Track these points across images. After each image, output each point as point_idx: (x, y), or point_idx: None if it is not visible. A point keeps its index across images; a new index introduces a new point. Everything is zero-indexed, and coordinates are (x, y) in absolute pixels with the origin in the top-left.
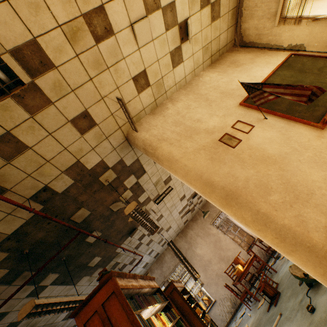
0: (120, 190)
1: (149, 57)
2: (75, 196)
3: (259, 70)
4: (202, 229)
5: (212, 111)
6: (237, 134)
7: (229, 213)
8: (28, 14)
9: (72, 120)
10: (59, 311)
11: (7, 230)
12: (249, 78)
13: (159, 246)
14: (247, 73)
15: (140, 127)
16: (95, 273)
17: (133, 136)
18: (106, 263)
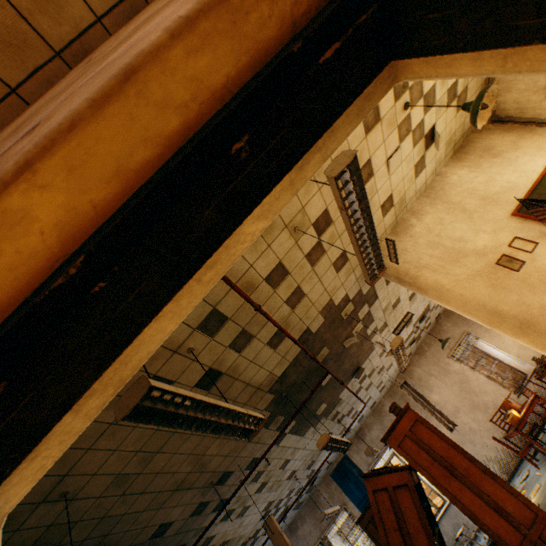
0: (353, 323)
1: (396, 179)
2: (321, 335)
3: (529, 161)
4: (435, 365)
5: (475, 225)
6: (517, 254)
7: (525, 341)
8: (327, 192)
9: (333, 262)
10: (333, 450)
11: (278, 373)
12: (517, 175)
13: (376, 391)
14: (511, 167)
15: (384, 252)
16: (319, 424)
17: None
18: (328, 412)
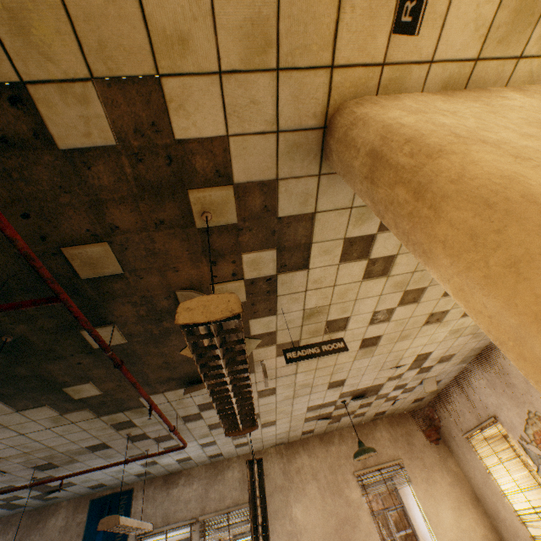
0: (223, 267)
1: None
2: (102, 197)
3: None
4: (330, 470)
5: None
6: None
7: None
8: None
9: None
10: None
11: None
12: None
13: (230, 442)
14: None
15: (389, 102)
16: (74, 415)
17: (353, 113)
18: (107, 409)
